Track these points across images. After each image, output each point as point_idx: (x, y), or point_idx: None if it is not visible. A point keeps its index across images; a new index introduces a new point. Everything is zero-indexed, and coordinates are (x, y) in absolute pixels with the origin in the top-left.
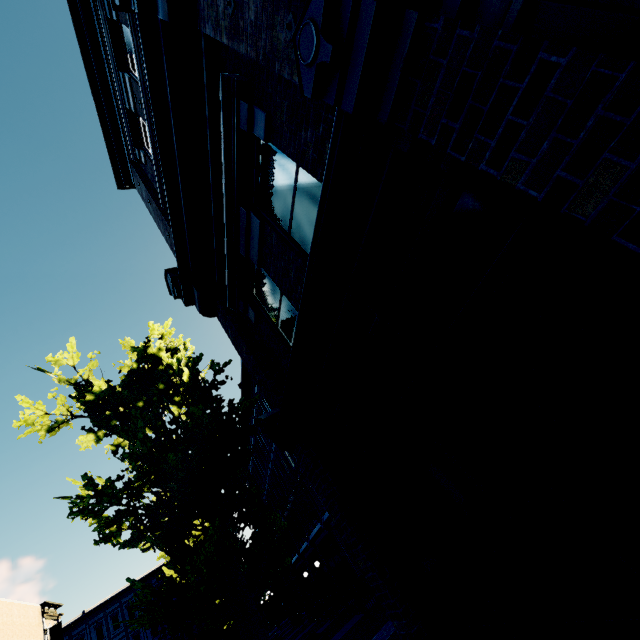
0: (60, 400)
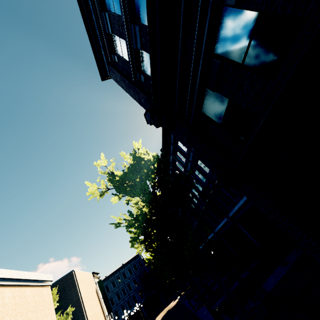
0: (102, 182)
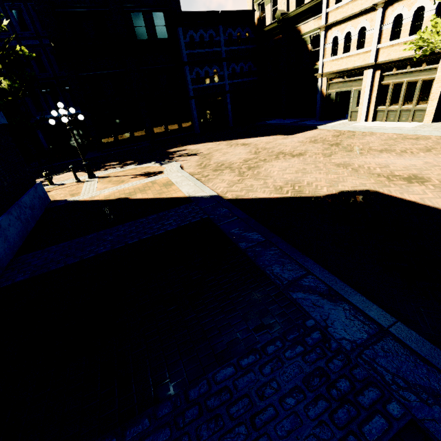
0: None
